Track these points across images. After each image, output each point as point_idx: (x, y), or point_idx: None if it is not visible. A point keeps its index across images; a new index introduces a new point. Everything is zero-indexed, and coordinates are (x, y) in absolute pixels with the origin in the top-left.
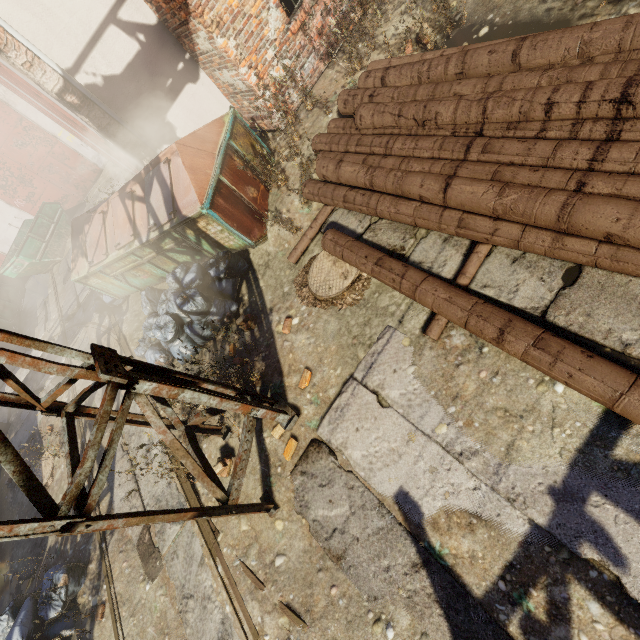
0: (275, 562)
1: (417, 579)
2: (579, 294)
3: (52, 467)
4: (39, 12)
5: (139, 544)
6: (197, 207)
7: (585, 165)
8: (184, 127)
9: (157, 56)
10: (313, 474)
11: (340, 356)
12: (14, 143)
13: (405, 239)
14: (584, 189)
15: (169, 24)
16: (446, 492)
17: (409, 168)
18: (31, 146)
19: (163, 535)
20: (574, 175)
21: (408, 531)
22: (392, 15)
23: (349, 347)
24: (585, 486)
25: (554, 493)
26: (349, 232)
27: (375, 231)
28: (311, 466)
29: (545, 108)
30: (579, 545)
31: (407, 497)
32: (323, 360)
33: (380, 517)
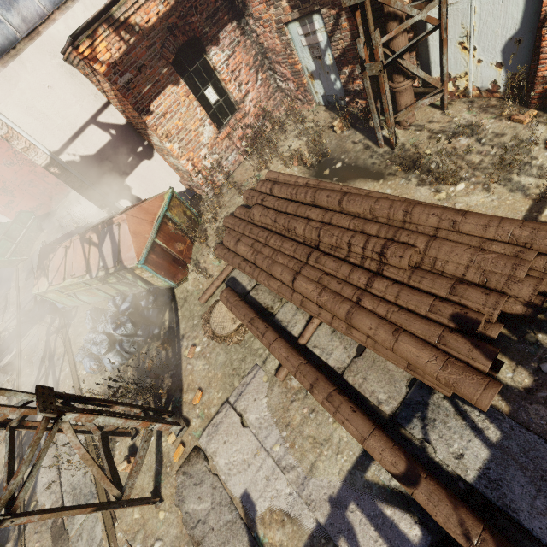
0: (154, 546)
1: None
2: (362, 363)
3: None
4: (40, 117)
5: (52, 526)
6: (135, 262)
7: (363, 287)
8: (138, 188)
9: (123, 143)
10: (191, 475)
11: (223, 382)
12: (3, 162)
13: (275, 301)
14: (360, 303)
15: (134, 125)
16: (272, 495)
17: (276, 259)
18: (17, 165)
19: (73, 519)
20: (356, 292)
21: (245, 524)
22: (289, 135)
23: (230, 376)
24: (348, 497)
25: (331, 501)
26: (242, 287)
27: (258, 291)
28: (191, 468)
29: (348, 245)
30: (339, 539)
31: (249, 497)
32: (211, 384)
33: (230, 512)
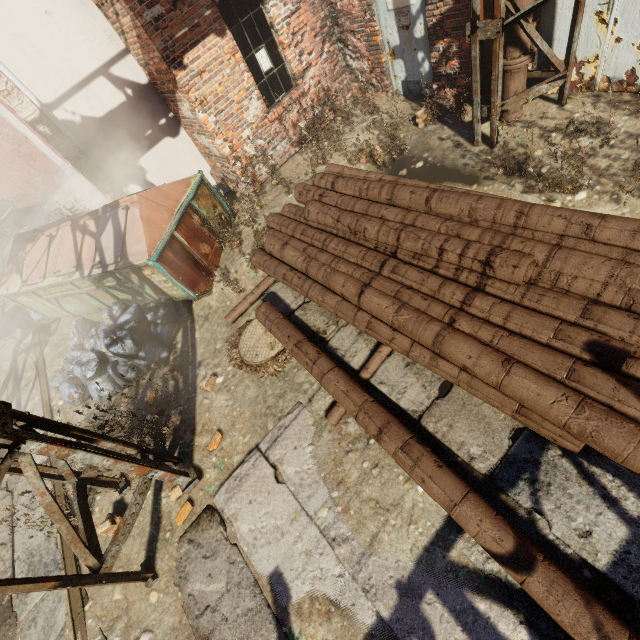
0: (140, 639)
1: None
2: (447, 406)
3: None
4: (30, 52)
5: None
6: (144, 258)
7: (458, 305)
8: (155, 172)
9: (141, 109)
10: (200, 543)
11: (252, 424)
12: None
13: (328, 324)
14: (454, 324)
15: (158, 87)
16: (315, 577)
17: (337, 267)
18: None
19: (26, 597)
20: (449, 311)
21: (274, 614)
22: (356, 127)
23: (262, 416)
24: (424, 583)
25: (400, 587)
26: (284, 305)
27: (306, 310)
28: (200, 534)
29: (439, 251)
30: None
31: (280, 578)
32: (236, 425)
33: (252, 597)
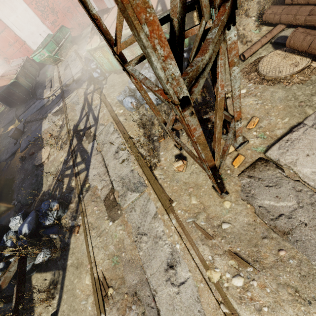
0: (222, 226)
1: None
2: None
3: (48, 154)
4: None
5: (105, 200)
6: None
7: None
8: None
9: None
10: (260, 178)
11: (287, 111)
12: None
13: None
14: None
15: None
16: None
17: None
18: None
19: (125, 197)
20: None
21: None
22: None
23: (296, 107)
24: None
25: None
26: None
27: None
28: (258, 173)
29: None
30: None
31: None
32: (270, 113)
33: None
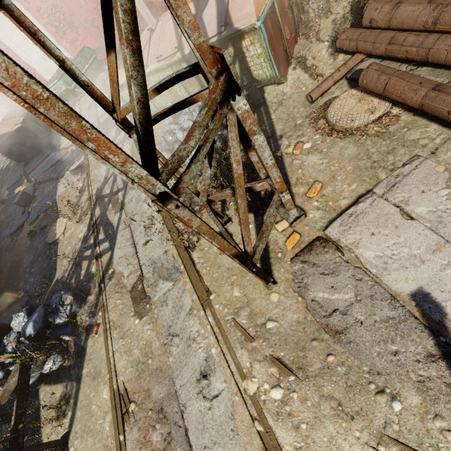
0: (266, 325)
1: (433, 367)
2: None
3: (64, 228)
4: None
5: (132, 290)
6: (252, 19)
7: None
8: None
9: None
10: (316, 263)
11: (356, 175)
12: None
13: (450, 83)
14: None
15: None
16: None
17: None
18: None
19: (155, 287)
20: None
21: (425, 325)
22: None
23: (367, 169)
24: None
25: None
26: None
27: None
28: (314, 257)
29: None
30: None
31: (427, 297)
32: (336, 177)
33: (391, 308)
